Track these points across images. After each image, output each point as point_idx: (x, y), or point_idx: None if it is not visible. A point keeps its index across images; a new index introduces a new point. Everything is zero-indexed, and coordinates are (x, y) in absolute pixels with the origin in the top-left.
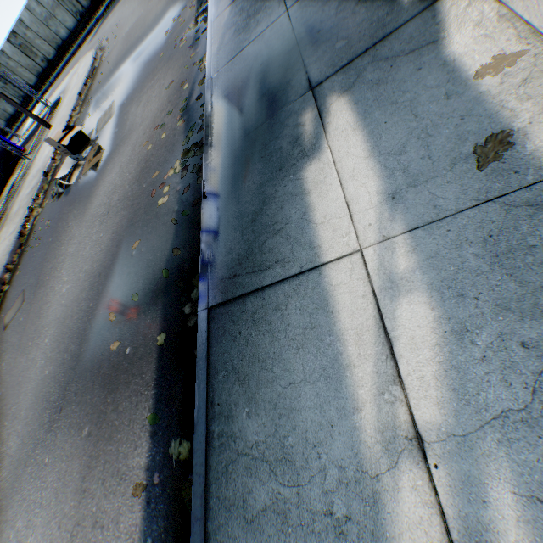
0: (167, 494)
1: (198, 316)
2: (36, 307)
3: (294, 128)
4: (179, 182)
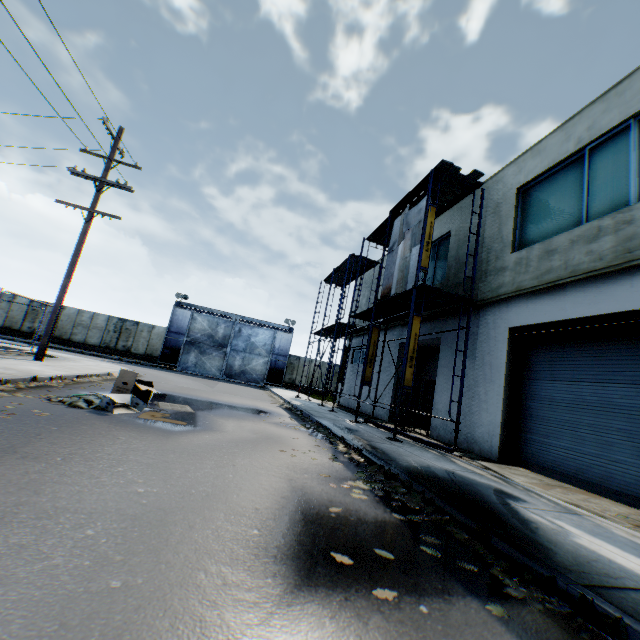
0: None
1: (573, 586)
2: (10, 473)
3: (528, 516)
4: (374, 494)
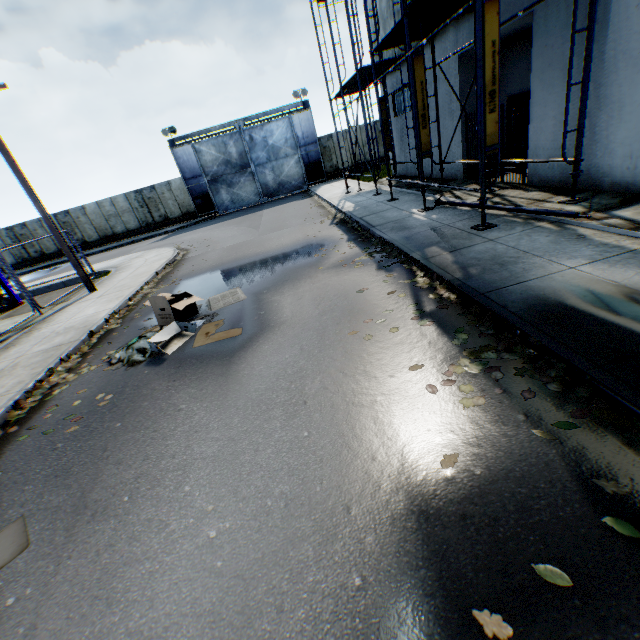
0: None
1: None
2: (80, 567)
3: None
4: (491, 383)
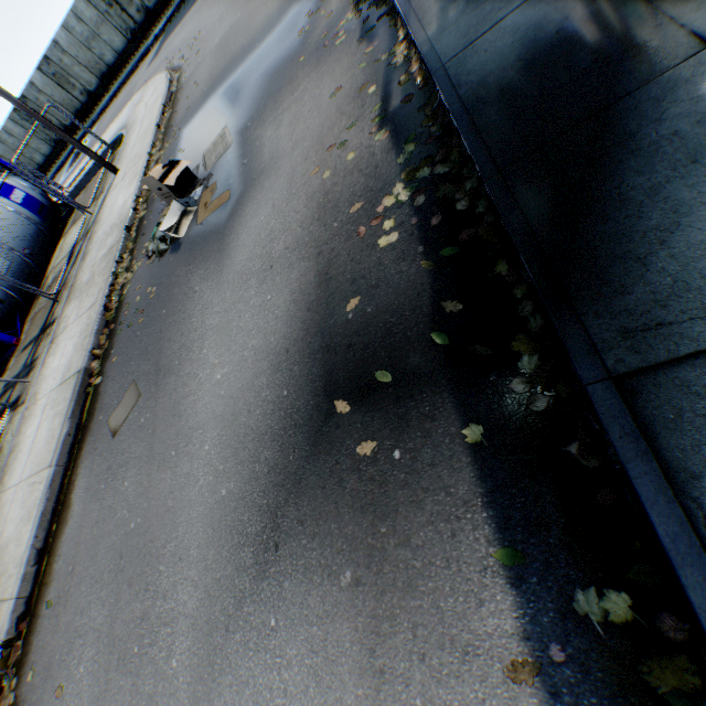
0: (599, 680)
1: (590, 392)
2: (165, 403)
3: (697, 102)
4: (412, 213)
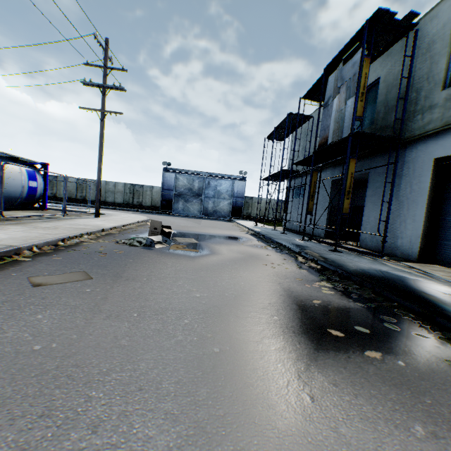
0: None
1: None
2: (126, 289)
3: None
4: (337, 290)
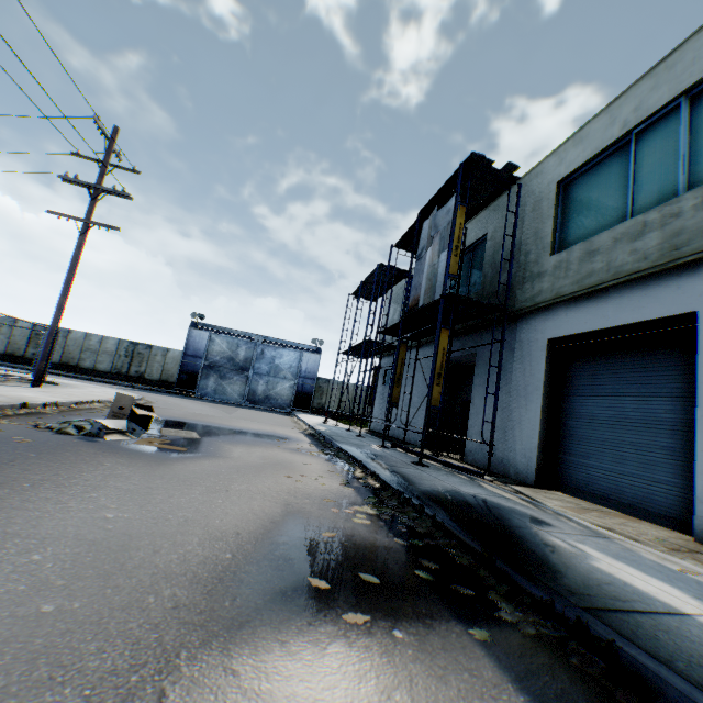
0: None
1: (570, 608)
2: None
3: (547, 539)
4: (380, 519)
